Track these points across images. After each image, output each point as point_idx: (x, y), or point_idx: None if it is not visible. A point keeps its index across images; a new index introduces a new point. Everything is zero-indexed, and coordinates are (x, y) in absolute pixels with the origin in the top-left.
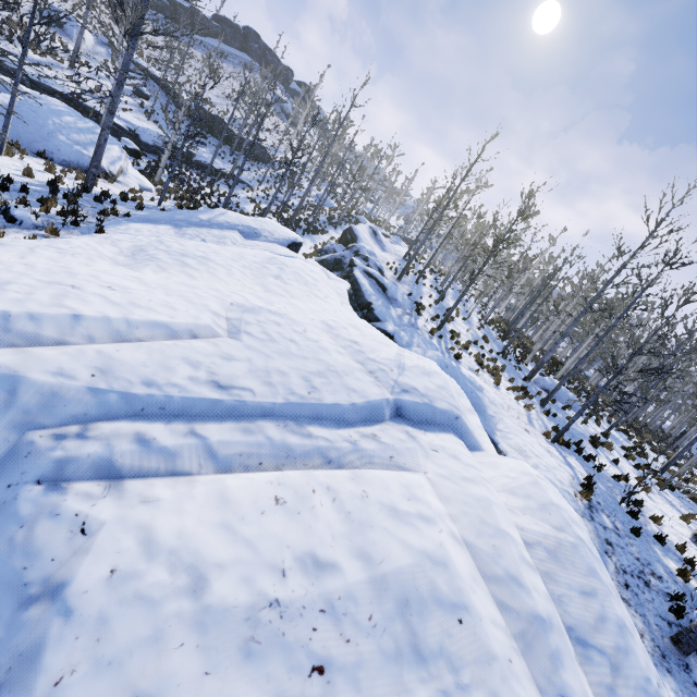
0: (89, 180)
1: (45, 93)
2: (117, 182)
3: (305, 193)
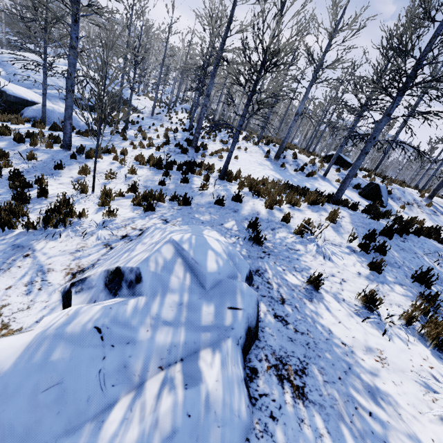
0: None
1: None
2: None
3: None
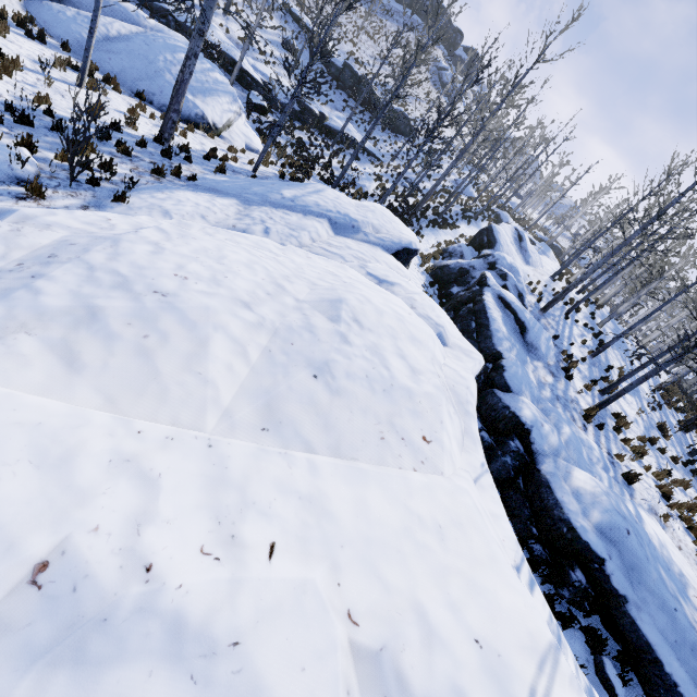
0: (165, 127)
1: (187, 36)
2: (220, 137)
3: (442, 175)
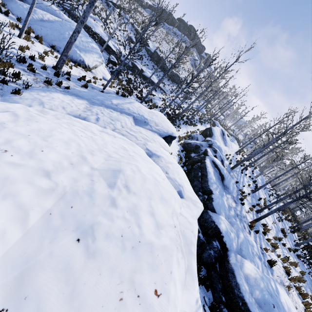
0: (59, 62)
1: (85, 27)
2: (90, 72)
3: (191, 103)
